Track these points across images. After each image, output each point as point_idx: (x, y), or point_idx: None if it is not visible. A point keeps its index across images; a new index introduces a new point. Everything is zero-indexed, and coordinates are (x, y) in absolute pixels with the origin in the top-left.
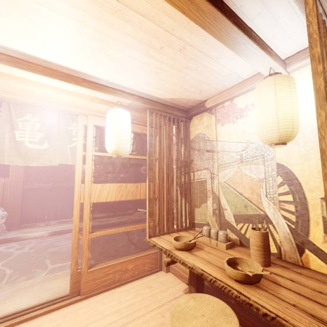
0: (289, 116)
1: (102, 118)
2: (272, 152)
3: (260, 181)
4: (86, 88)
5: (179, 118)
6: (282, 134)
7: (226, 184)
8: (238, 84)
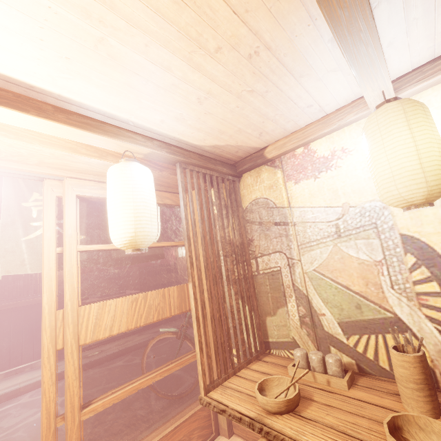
0: (438, 160)
1: (92, 183)
2: (390, 217)
3: (378, 264)
4: (63, 124)
5: (224, 176)
6: (432, 189)
7: (317, 273)
8: (318, 121)
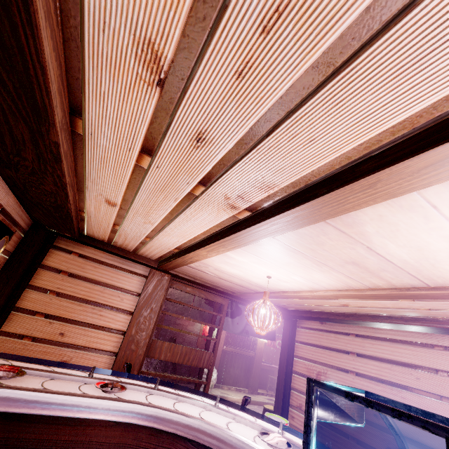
0: None
1: None
2: None
3: None
4: None
5: None
6: None
7: None
8: None
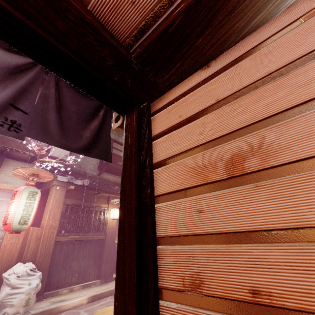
0: None
1: None
2: None
3: None
4: None
5: None
6: None
7: None
8: None
